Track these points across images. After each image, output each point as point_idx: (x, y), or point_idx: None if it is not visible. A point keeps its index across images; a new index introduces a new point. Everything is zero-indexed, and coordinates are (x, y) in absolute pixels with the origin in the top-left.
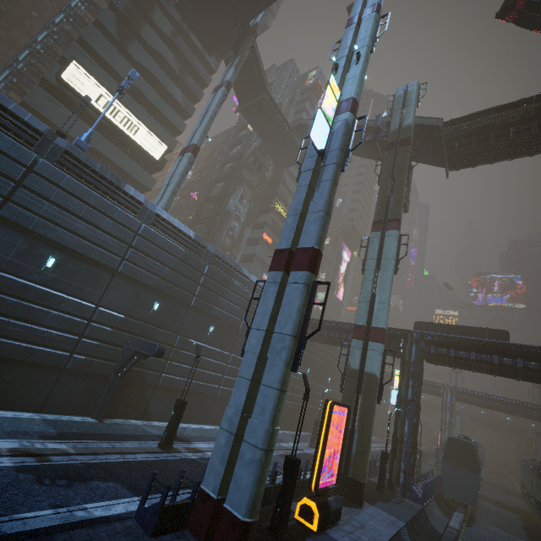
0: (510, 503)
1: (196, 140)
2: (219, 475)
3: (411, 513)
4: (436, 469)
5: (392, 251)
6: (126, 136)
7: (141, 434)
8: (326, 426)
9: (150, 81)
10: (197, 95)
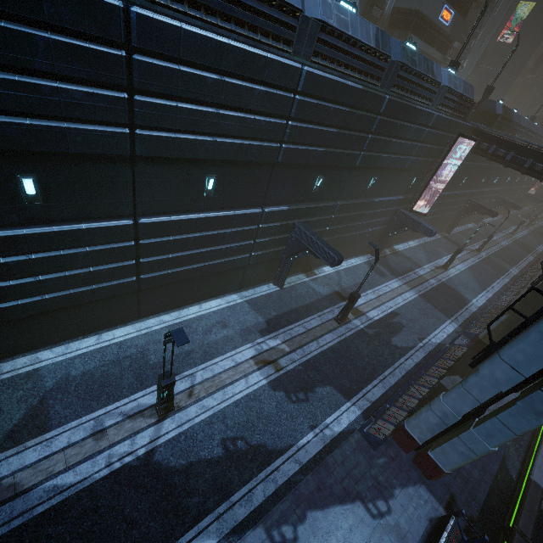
0: None
1: None
2: (425, 435)
3: None
4: None
5: None
6: None
7: (314, 299)
8: None
9: None
10: None
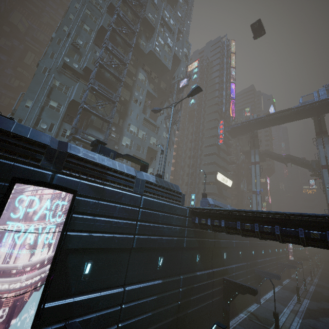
0: None
1: (259, 189)
2: None
3: None
4: None
5: None
6: (226, 185)
7: (293, 288)
8: None
9: (221, 158)
10: (230, 154)
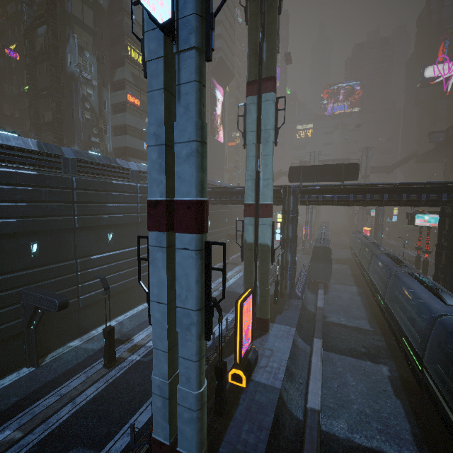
0: (343, 257)
1: None
2: (165, 428)
3: (297, 314)
4: (303, 253)
5: (271, 120)
6: None
7: (84, 358)
8: (240, 321)
9: None
10: None
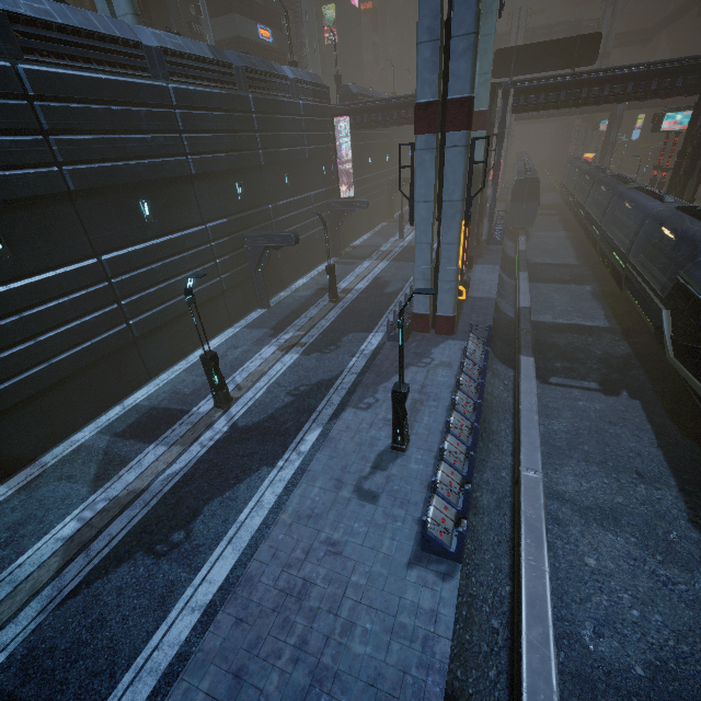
0: (548, 202)
1: None
2: (426, 303)
3: (498, 256)
4: None
5: None
6: None
7: (304, 300)
8: (464, 239)
9: None
10: None
